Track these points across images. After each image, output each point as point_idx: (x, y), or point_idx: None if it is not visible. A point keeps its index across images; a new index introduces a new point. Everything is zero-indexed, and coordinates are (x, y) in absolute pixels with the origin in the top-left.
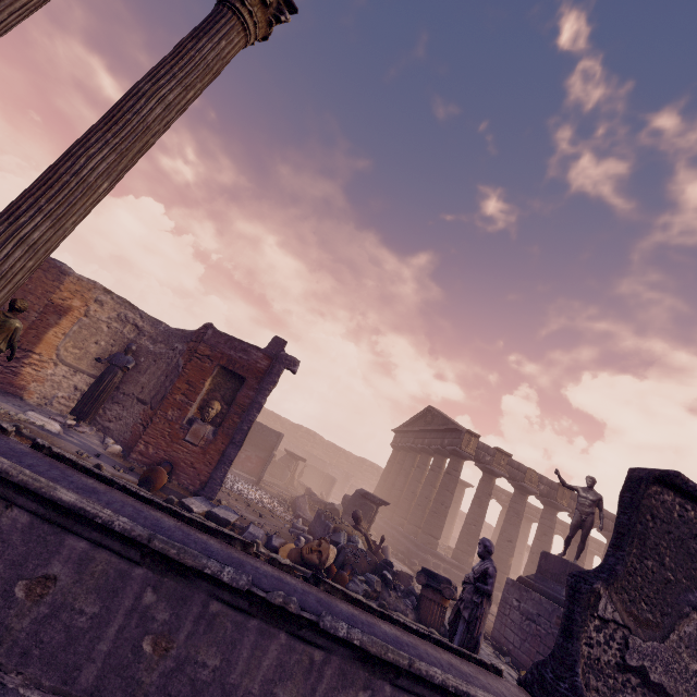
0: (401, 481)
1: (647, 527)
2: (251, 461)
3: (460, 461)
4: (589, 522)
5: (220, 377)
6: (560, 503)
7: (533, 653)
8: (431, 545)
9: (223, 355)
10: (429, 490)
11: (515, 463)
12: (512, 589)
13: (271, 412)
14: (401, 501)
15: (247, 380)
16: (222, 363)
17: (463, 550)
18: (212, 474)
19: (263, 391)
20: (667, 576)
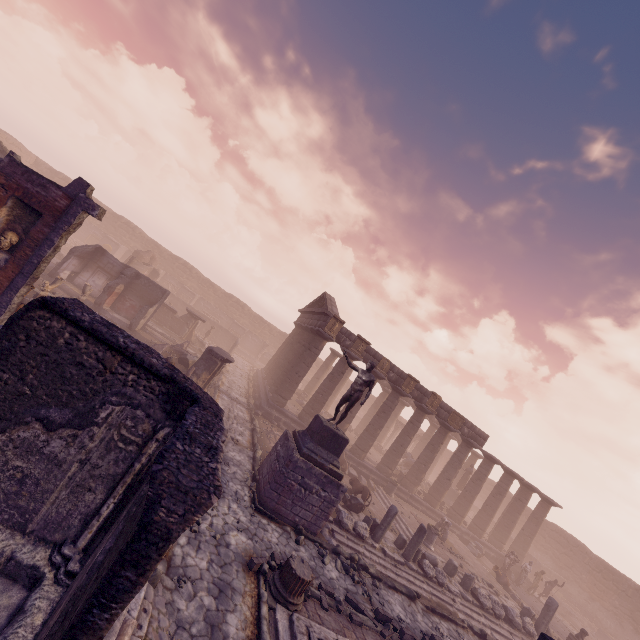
0: (286, 353)
1: (17, 345)
2: (135, 310)
3: (322, 341)
4: (355, 397)
5: (20, 209)
6: (403, 390)
7: (266, 482)
8: (279, 403)
9: (19, 187)
10: (296, 362)
11: (373, 351)
12: (283, 438)
13: (206, 279)
14: (278, 368)
15: (44, 217)
16: (18, 194)
17: (307, 412)
18: (0, 297)
19: (56, 229)
20: (22, 390)
